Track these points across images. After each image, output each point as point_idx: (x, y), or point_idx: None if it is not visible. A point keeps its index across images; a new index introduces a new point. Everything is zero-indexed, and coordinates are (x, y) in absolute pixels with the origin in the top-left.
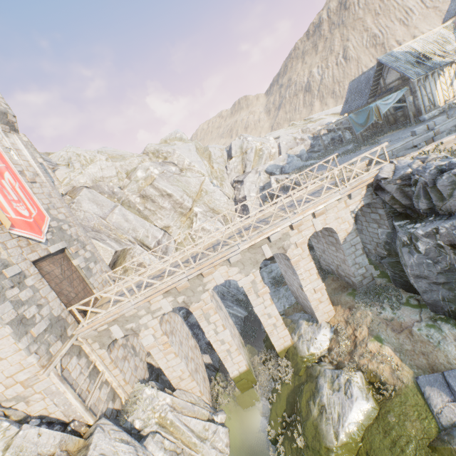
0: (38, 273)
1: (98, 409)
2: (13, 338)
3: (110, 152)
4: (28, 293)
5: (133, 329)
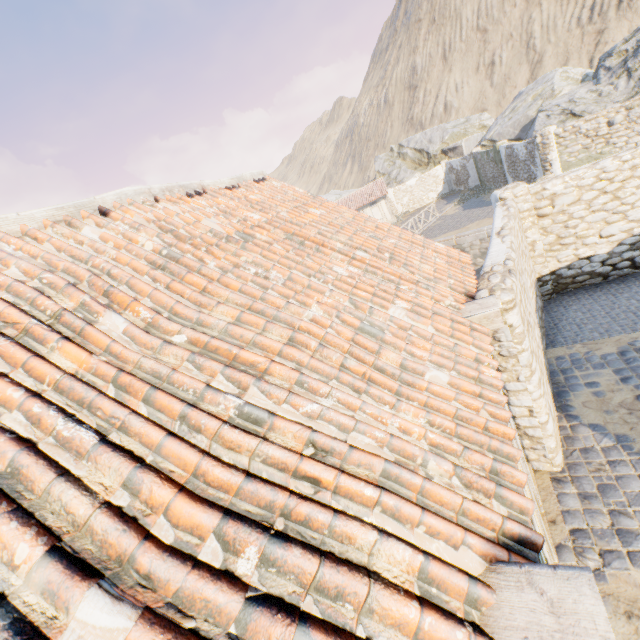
0: None
1: None
2: None
3: None
4: None
5: None
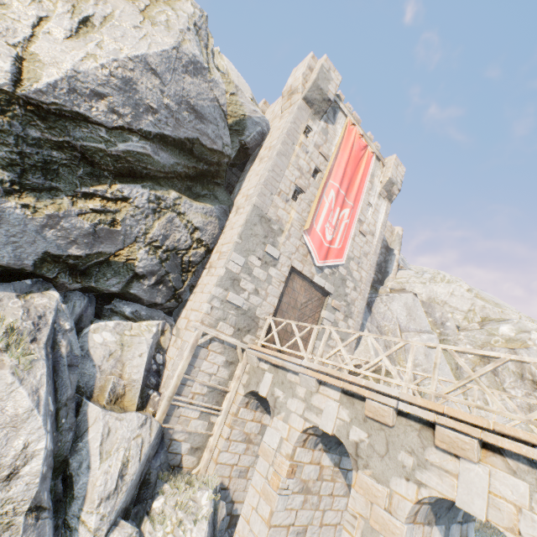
0: (285, 276)
1: (176, 424)
2: (217, 280)
3: (483, 294)
4: (261, 274)
5: (276, 401)
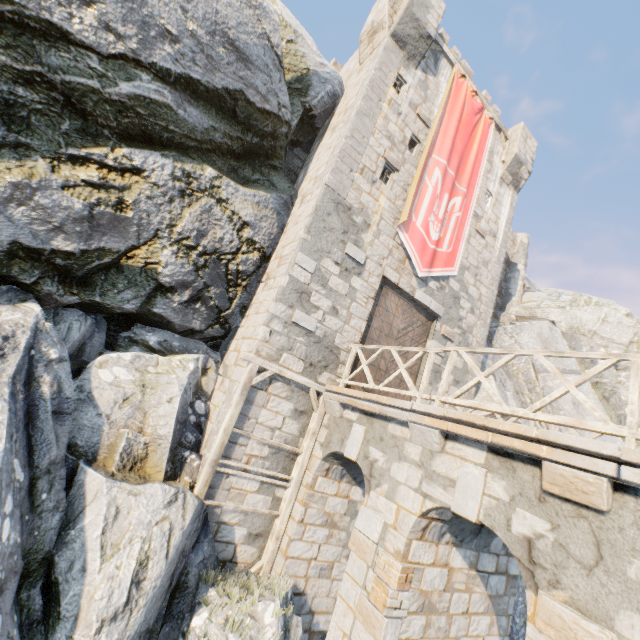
0: (375, 289)
1: (224, 500)
2: (277, 293)
3: None
4: (340, 287)
5: (373, 467)
